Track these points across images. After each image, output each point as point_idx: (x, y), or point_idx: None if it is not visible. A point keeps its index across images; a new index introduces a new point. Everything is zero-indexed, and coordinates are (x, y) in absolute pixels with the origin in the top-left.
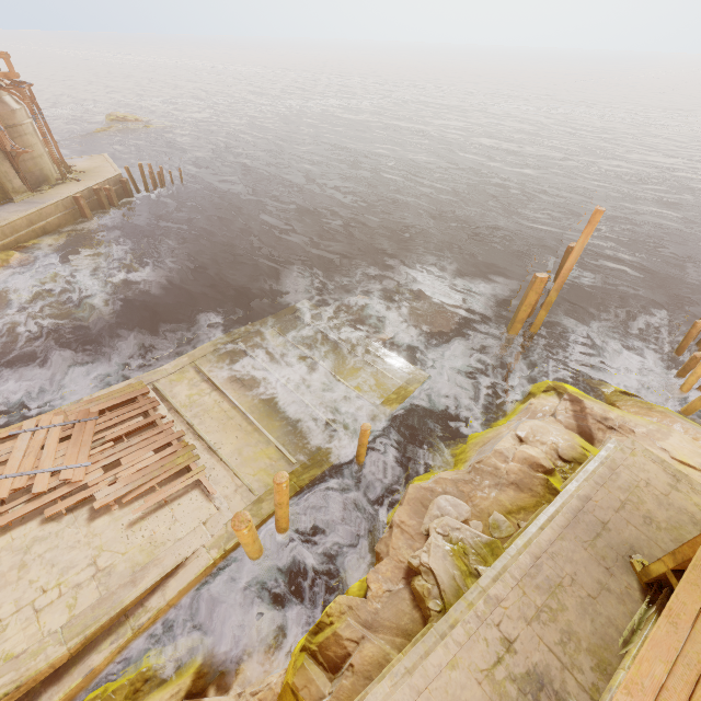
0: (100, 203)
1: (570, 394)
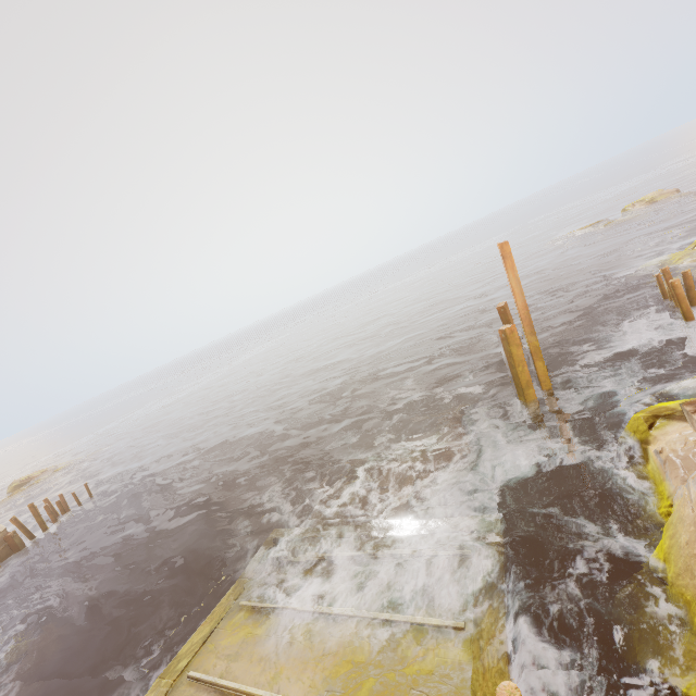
0: None
1: (688, 403)
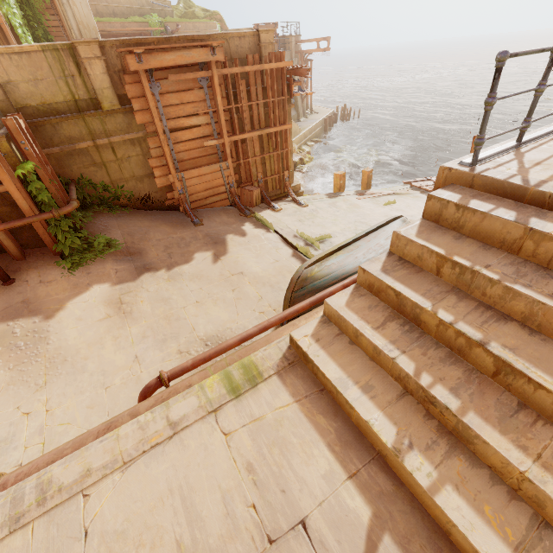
0: (328, 125)
1: None
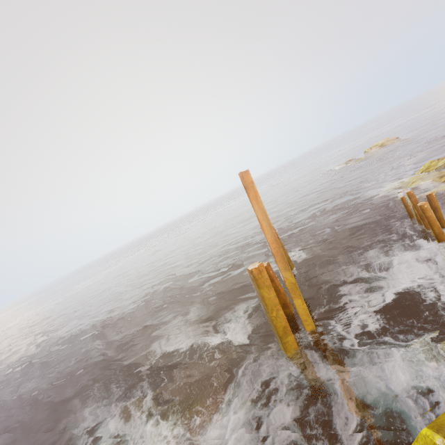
0: None
1: None
